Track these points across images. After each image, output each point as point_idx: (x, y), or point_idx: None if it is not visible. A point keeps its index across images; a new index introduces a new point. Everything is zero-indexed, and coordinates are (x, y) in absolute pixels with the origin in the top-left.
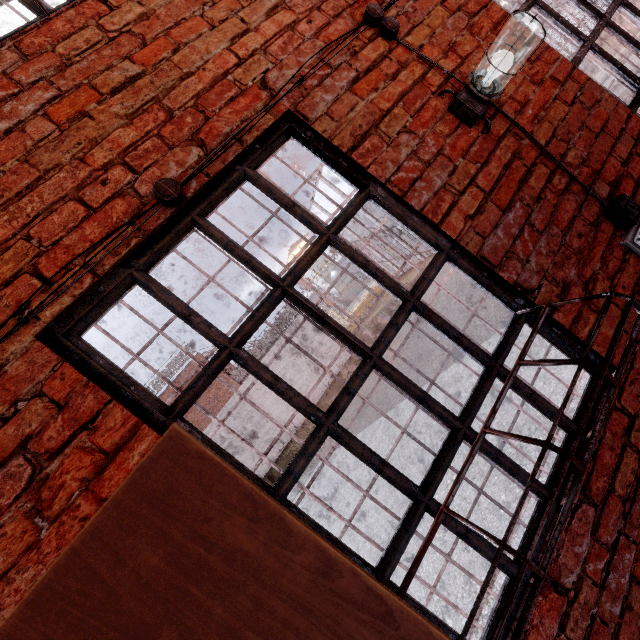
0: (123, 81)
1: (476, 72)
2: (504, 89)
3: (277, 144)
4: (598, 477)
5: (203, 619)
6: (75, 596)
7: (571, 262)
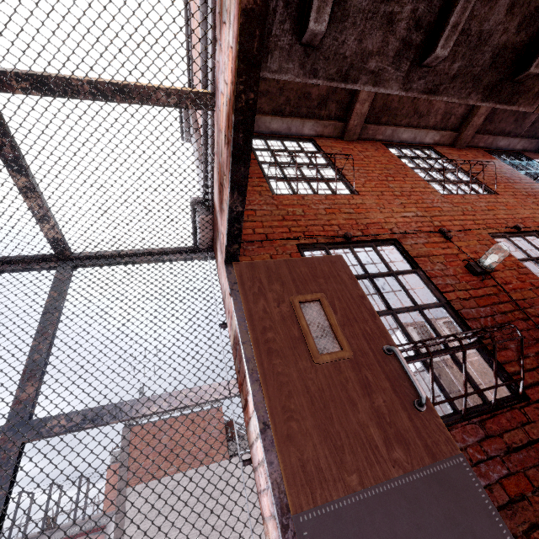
0: (348, 212)
1: (482, 260)
2: (493, 268)
3: (387, 244)
4: (493, 425)
5: (330, 283)
6: (309, 263)
7: (513, 343)
